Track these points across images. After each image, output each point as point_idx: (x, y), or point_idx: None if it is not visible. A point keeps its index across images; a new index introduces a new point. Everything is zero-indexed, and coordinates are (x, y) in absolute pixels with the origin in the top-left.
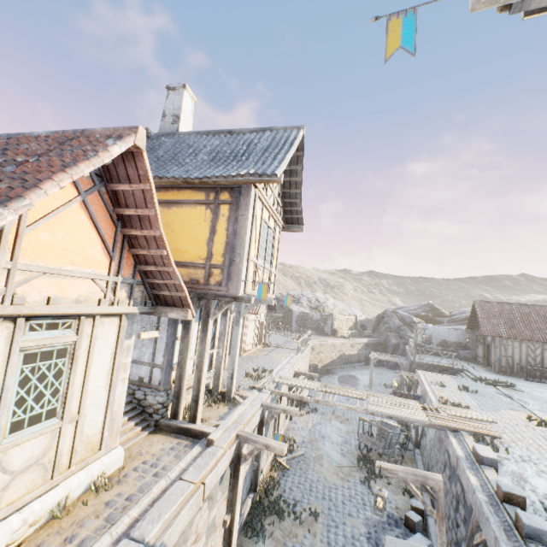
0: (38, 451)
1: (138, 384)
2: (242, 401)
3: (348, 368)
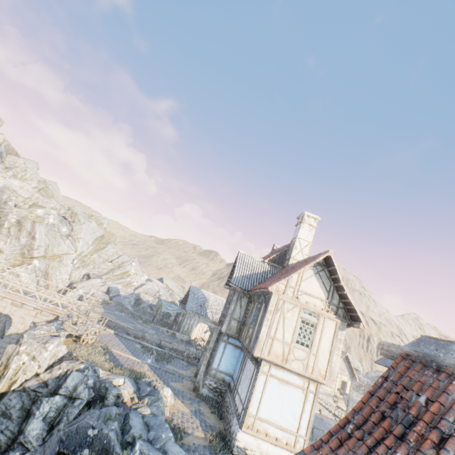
0: None
1: None
2: None
3: None
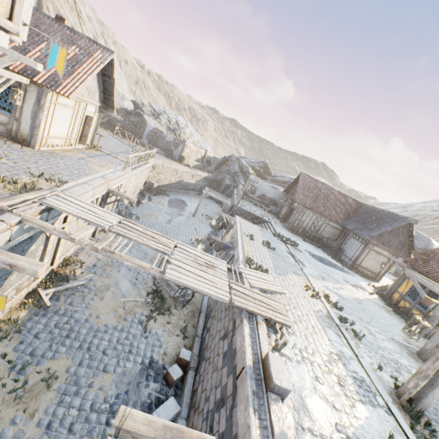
0: None
1: None
2: None
3: (182, 194)
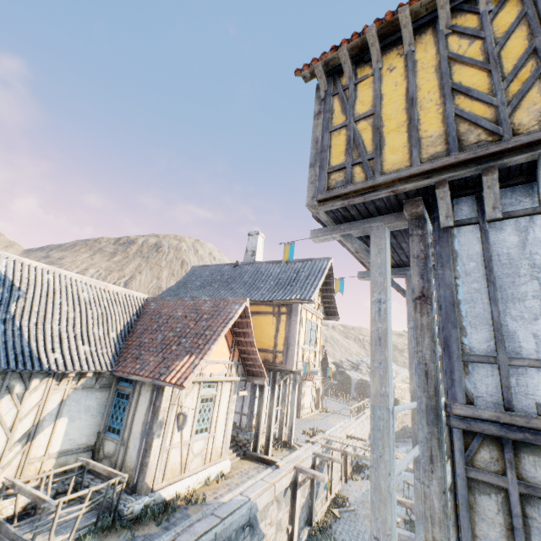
0: (201, 447)
1: (233, 426)
2: (298, 448)
3: None
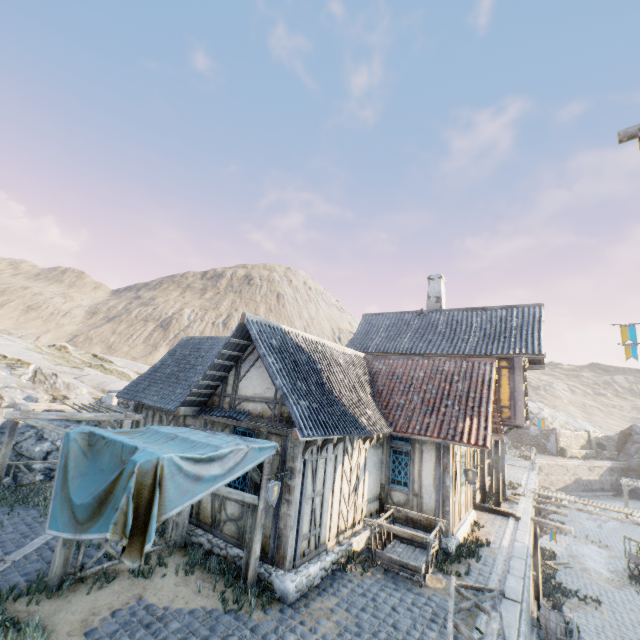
0: (463, 499)
1: None
2: (516, 500)
3: (589, 497)
